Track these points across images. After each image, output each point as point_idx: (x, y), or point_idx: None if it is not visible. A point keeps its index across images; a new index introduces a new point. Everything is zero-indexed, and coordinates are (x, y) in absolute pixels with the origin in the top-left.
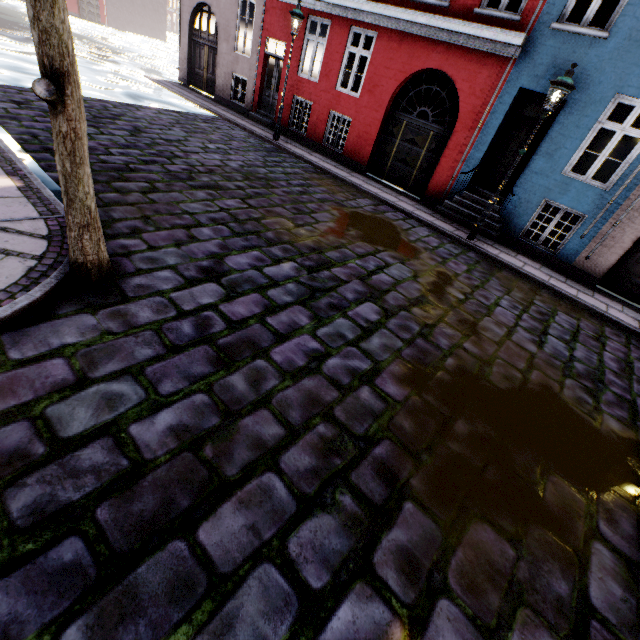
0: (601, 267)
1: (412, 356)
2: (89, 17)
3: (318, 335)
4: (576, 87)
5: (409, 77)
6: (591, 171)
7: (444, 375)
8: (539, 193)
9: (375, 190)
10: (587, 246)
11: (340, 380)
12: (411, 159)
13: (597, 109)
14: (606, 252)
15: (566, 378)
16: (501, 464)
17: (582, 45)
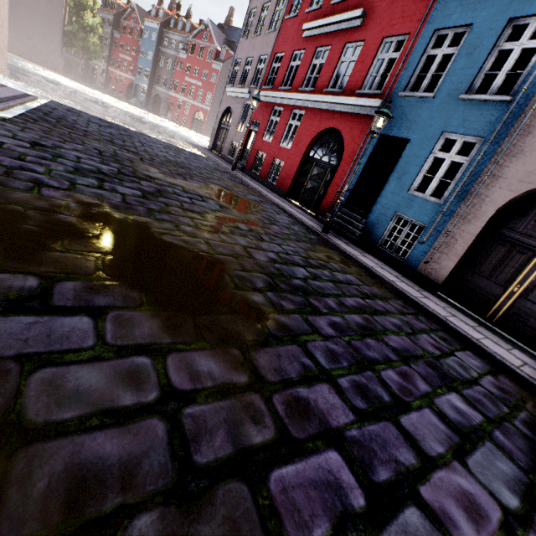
0: (440, 273)
1: (113, 203)
2: (195, 129)
3: (53, 171)
4: (416, 130)
5: (319, 135)
6: (429, 190)
7: (121, 215)
8: (392, 208)
9: (276, 199)
10: (428, 253)
11: (17, 175)
12: (315, 188)
13: (430, 143)
14: (443, 259)
15: (262, 274)
16: (55, 233)
17: (419, 103)
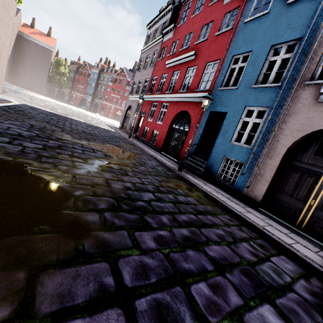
0: (258, 194)
1: (9, 151)
2: (116, 120)
3: None
4: (230, 107)
5: (177, 115)
6: (243, 140)
7: (8, 158)
8: (222, 153)
9: (152, 152)
10: (248, 180)
11: None
12: (176, 145)
13: (239, 113)
14: (259, 184)
15: (110, 198)
16: None
17: (229, 92)
